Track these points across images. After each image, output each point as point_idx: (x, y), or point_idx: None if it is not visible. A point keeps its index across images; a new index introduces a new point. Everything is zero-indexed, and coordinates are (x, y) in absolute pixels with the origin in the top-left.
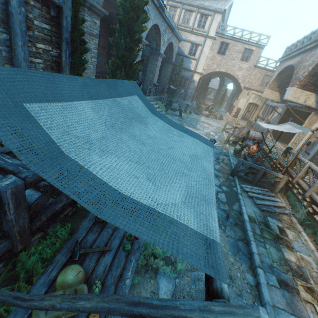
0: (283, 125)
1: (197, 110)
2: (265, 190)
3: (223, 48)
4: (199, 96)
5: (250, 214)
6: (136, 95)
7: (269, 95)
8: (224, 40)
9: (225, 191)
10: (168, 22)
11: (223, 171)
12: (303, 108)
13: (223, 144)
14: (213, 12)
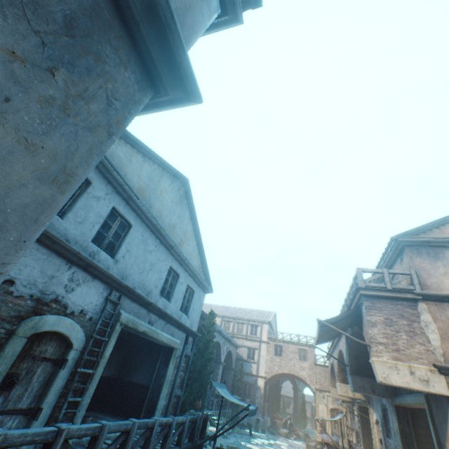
0: (335, 417)
1: (272, 428)
2: None
3: (278, 349)
4: (272, 407)
5: None
6: (225, 388)
7: (336, 393)
8: (277, 343)
9: None
10: (226, 336)
11: None
12: (363, 402)
13: None
14: (260, 322)
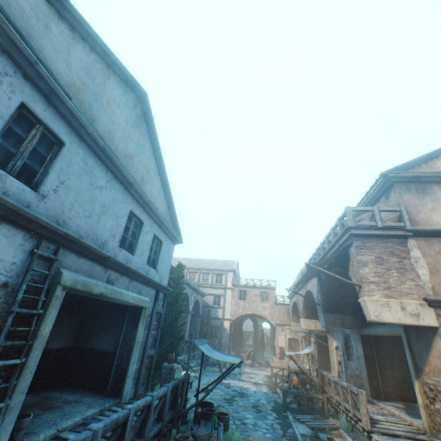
0: (304, 350)
1: None
2: (316, 415)
3: (242, 294)
4: (236, 343)
5: (302, 432)
6: (206, 343)
7: (296, 327)
8: (242, 288)
9: (279, 422)
10: (193, 287)
11: (277, 410)
12: (322, 332)
13: (274, 389)
14: (225, 271)
